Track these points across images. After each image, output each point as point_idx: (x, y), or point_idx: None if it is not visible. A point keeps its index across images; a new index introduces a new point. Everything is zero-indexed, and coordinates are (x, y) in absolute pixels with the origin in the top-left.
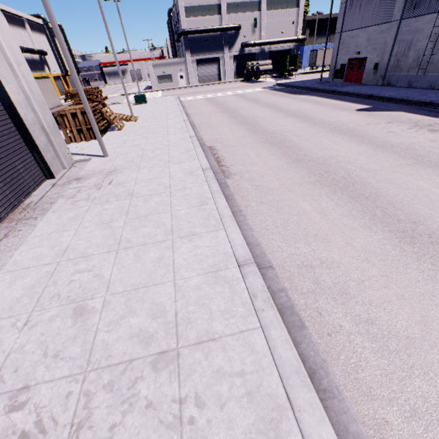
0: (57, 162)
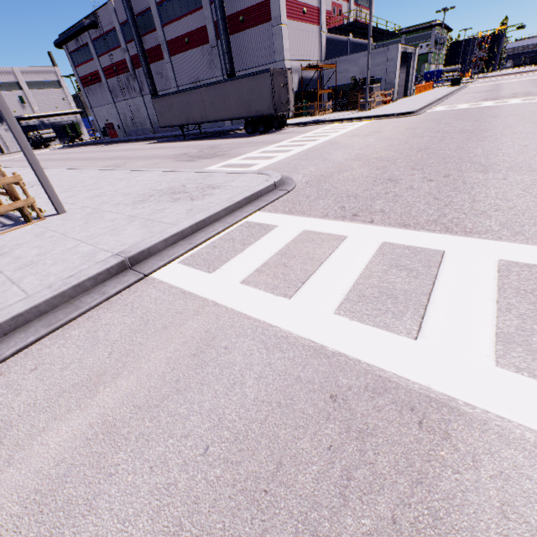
0: None
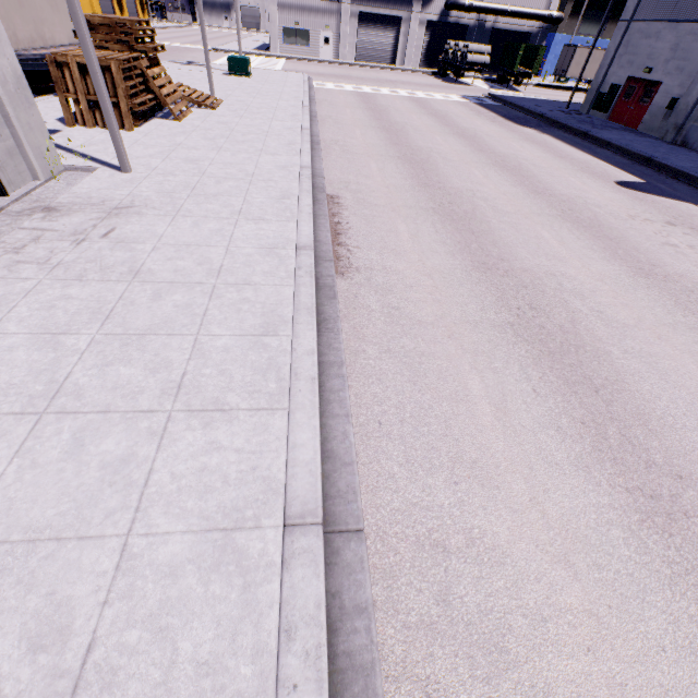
0: (19, 162)
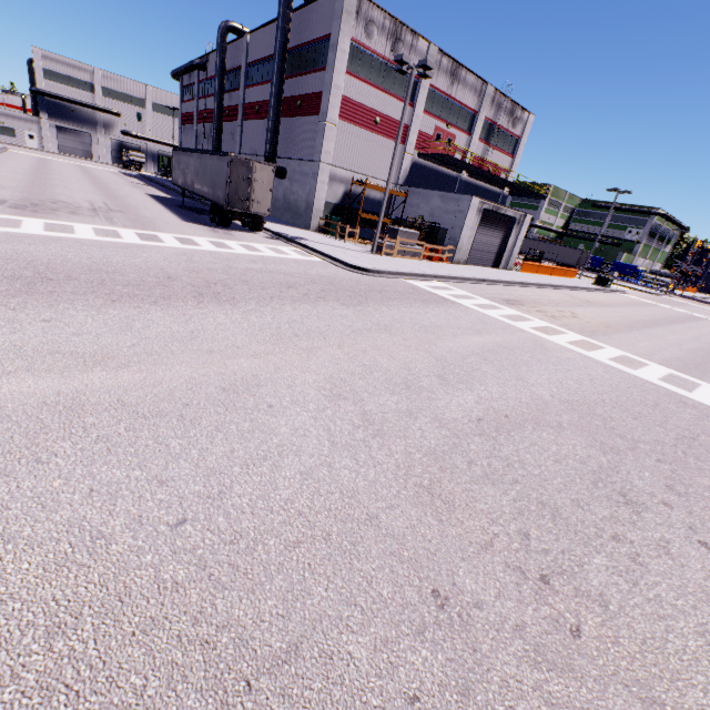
0: None
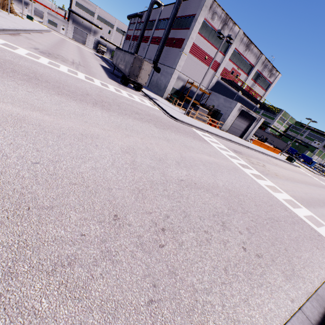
0: None
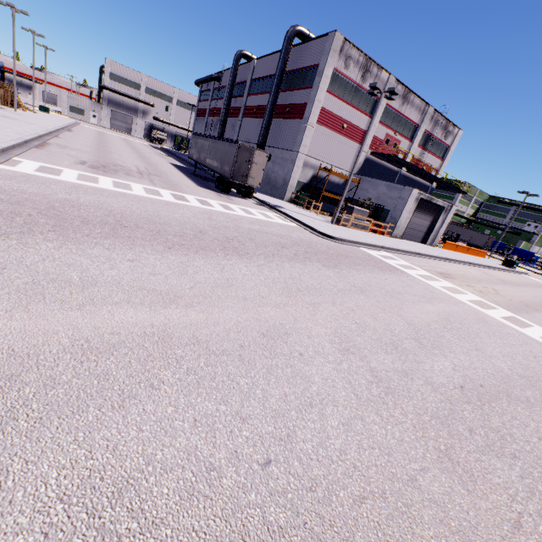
0: None
